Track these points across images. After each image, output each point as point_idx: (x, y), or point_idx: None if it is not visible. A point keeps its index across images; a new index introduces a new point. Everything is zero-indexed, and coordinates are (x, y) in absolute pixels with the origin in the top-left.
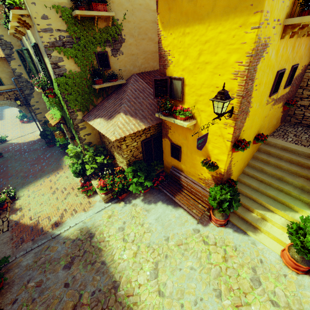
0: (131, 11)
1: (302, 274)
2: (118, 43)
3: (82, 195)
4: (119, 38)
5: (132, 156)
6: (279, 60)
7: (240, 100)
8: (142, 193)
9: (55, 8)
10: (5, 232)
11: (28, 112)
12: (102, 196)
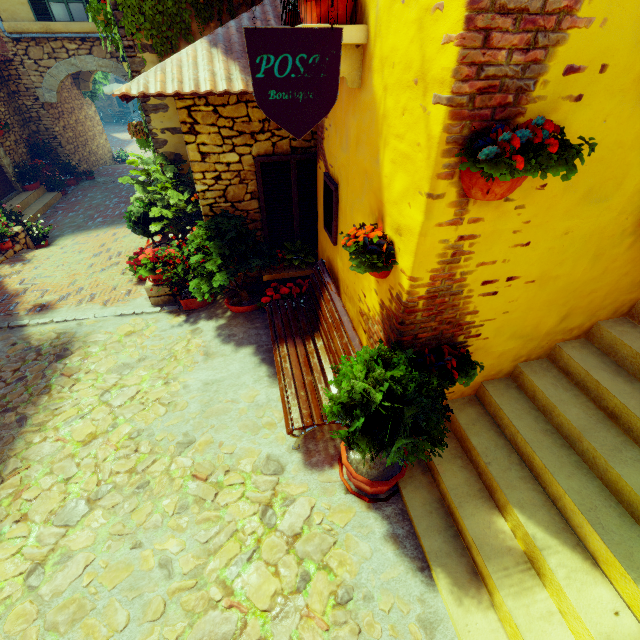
0: None
1: None
2: None
3: (131, 276)
4: None
5: (225, 198)
6: None
7: None
8: (232, 311)
9: None
10: None
11: None
12: (147, 285)
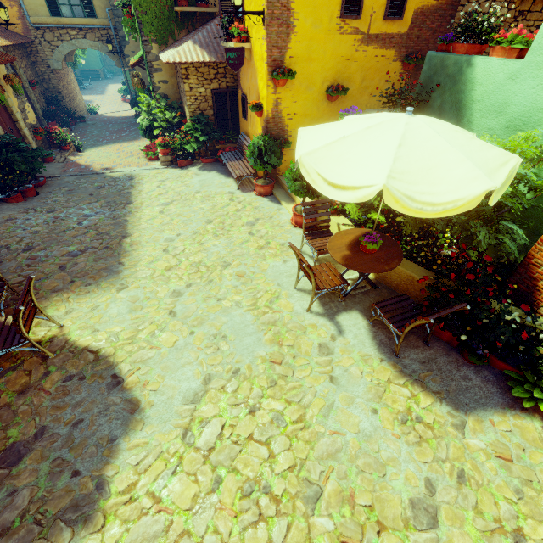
0: None
1: (299, 227)
2: None
3: (144, 159)
4: None
5: (199, 109)
6: None
7: None
8: (203, 162)
9: None
10: (60, 163)
11: (121, 66)
12: (160, 155)
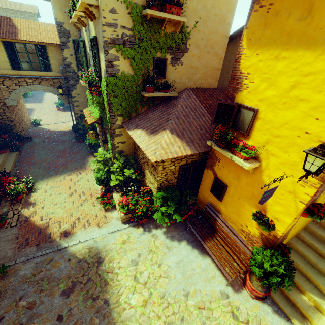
0: (203, 20)
1: None
2: (180, 52)
3: (99, 206)
4: (183, 47)
5: (166, 180)
6: None
7: None
8: (166, 223)
9: (127, 4)
10: (13, 227)
11: (67, 102)
12: (121, 215)
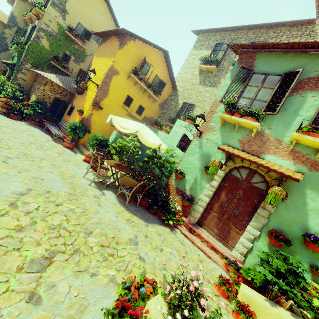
0: None
1: (86, 162)
2: (80, 60)
3: None
4: (83, 59)
5: (43, 99)
6: (128, 90)
7: (101, 82)
8: (31, 122)
9: (58, 24)
10: None
11: None
12: None
